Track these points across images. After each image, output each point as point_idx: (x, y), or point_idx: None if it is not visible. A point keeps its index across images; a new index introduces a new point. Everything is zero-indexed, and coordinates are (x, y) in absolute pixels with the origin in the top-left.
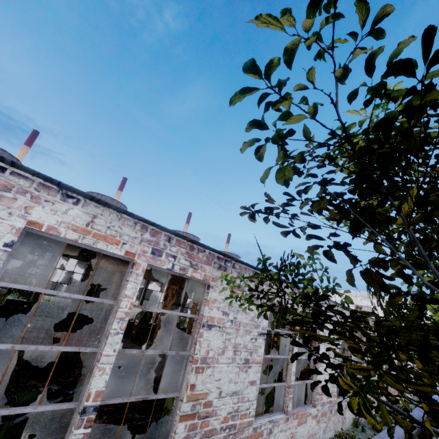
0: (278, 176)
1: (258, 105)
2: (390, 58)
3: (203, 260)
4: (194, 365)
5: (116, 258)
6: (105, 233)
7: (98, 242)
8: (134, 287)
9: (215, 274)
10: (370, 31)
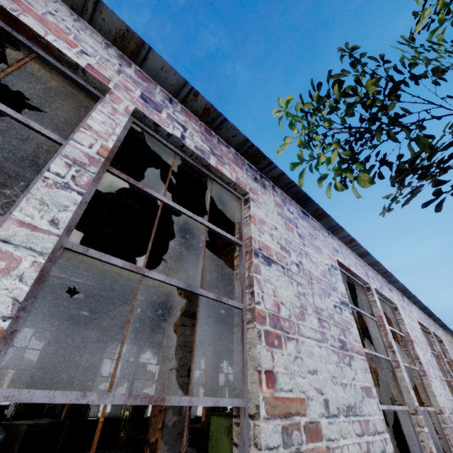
0: None
1: None
2: None
3: (229, 157)
4: (260, 327)
5: (89, 289)
6: (42, 15)
7: (24, 15)
8: (109, 124)
9: (251, 184)
10: None
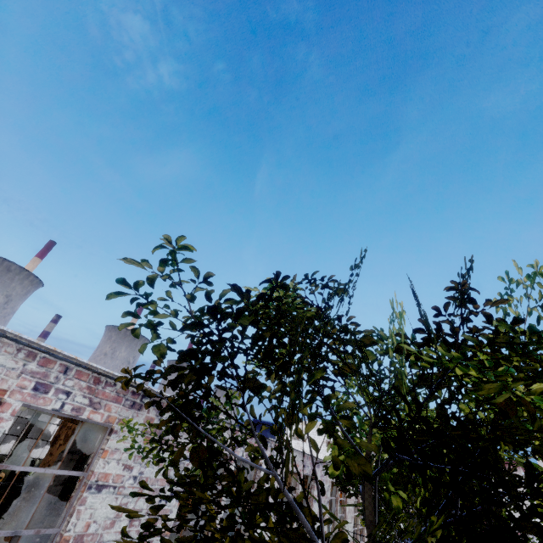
0: (154, 350)
1: (131, 303)
2: (220, 296)
3: (110, 396)
4: None
5: None
6: None
7: None
8: None
9: (124, 414)
10: (204, 281)
